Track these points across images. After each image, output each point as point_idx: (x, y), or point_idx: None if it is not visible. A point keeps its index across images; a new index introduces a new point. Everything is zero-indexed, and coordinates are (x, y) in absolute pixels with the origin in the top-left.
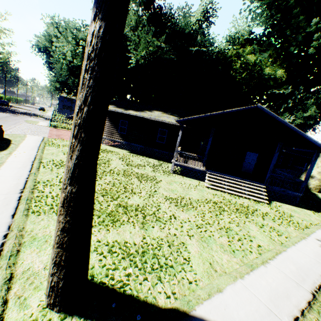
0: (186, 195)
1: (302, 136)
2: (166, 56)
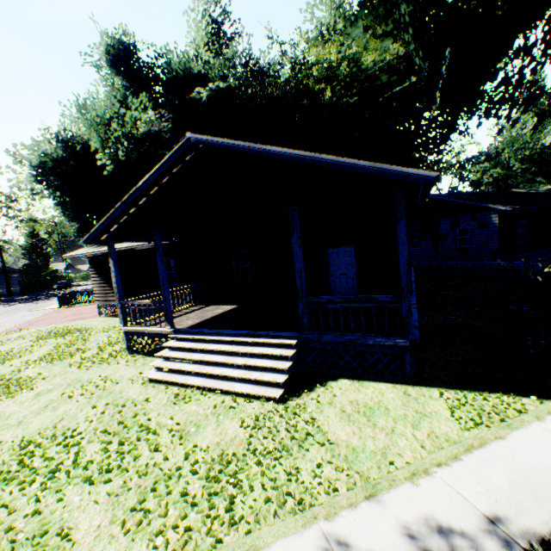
0: (2, 430)
1: (315, 164)
2: (154, 129)
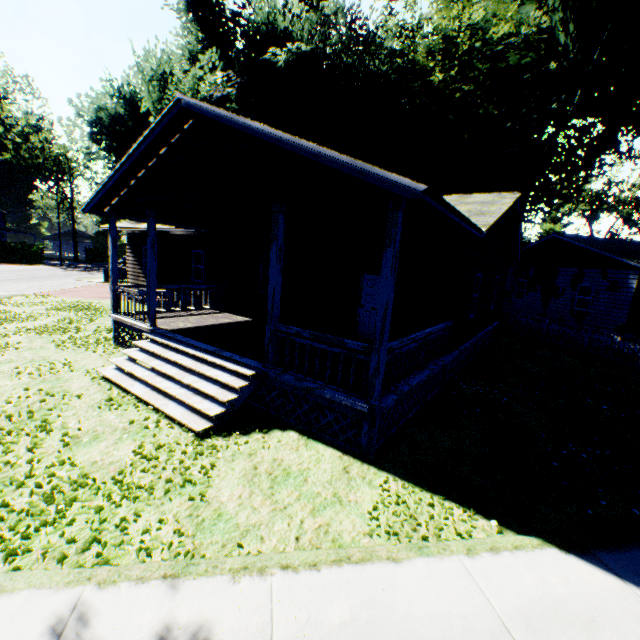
0: None
1: (296, 152)
2: (216, 95)
